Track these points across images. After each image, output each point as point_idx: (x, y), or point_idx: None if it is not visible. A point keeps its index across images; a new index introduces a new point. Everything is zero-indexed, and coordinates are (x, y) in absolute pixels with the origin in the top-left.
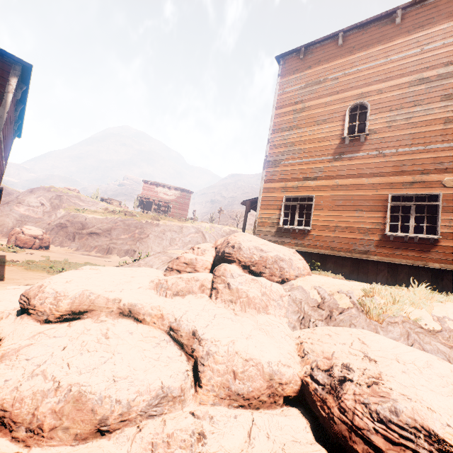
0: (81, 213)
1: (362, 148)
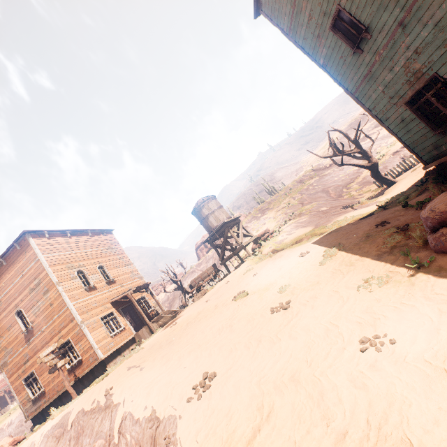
0: None
1: (34, 332)
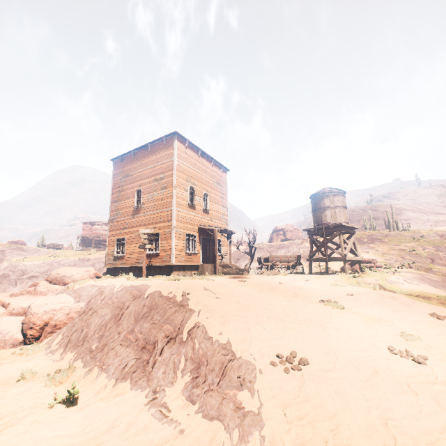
0: (22, 262)
1: (140, 212)
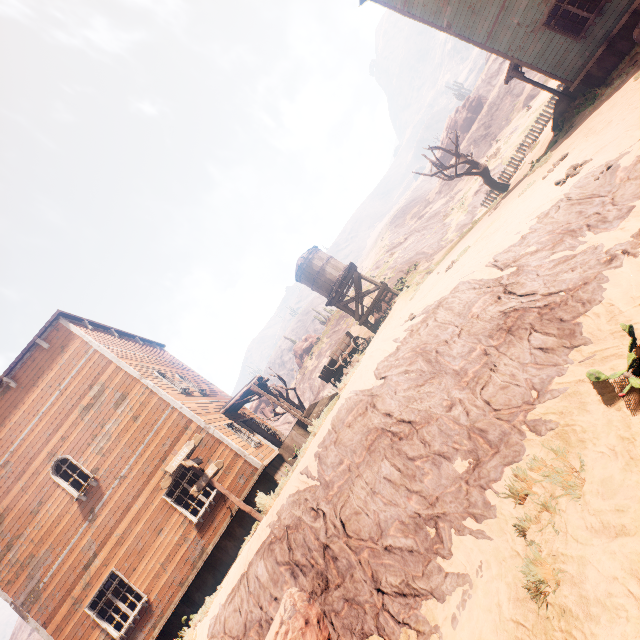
0: None
1: (103, 489)
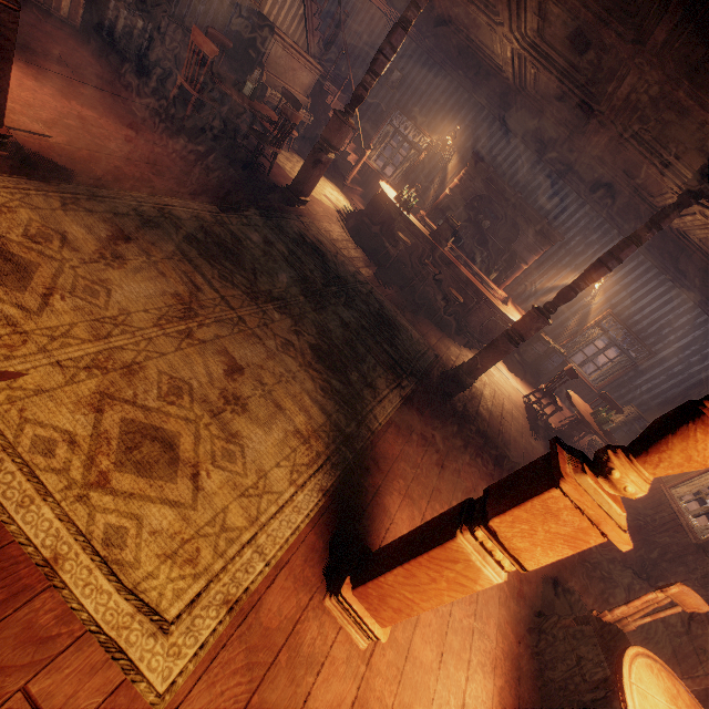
0: None
1: None
